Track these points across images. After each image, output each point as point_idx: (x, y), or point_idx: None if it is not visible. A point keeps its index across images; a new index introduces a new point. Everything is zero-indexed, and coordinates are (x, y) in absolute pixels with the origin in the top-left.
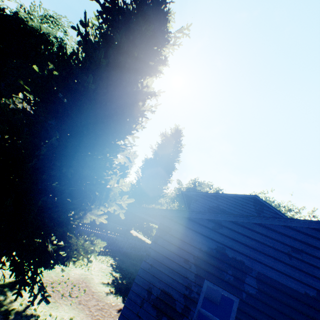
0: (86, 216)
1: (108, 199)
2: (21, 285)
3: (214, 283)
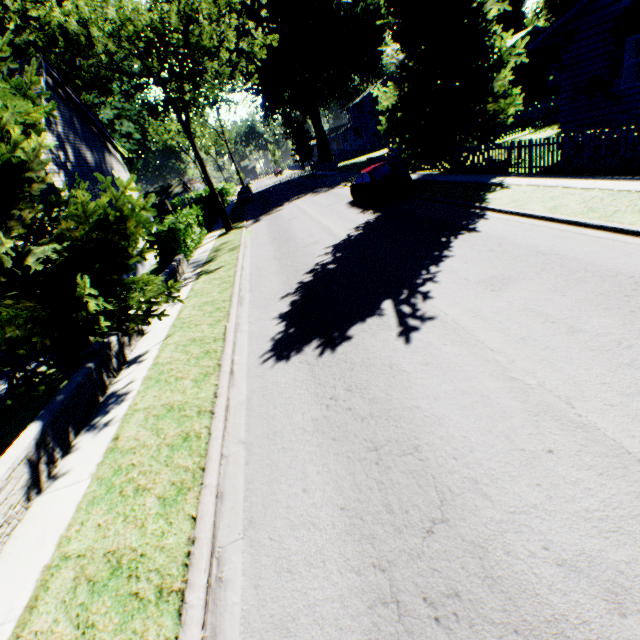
0: (493, 88)
1: (502, 59)
2: (482, 143)
3: (636, 34)
